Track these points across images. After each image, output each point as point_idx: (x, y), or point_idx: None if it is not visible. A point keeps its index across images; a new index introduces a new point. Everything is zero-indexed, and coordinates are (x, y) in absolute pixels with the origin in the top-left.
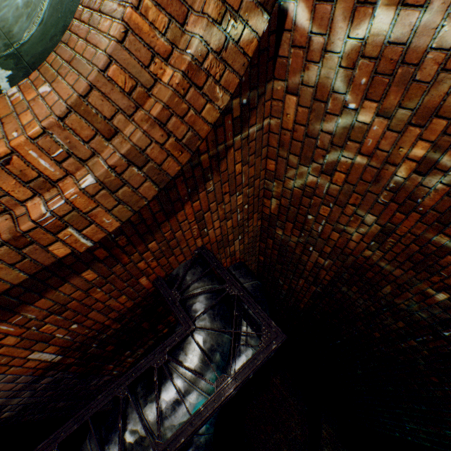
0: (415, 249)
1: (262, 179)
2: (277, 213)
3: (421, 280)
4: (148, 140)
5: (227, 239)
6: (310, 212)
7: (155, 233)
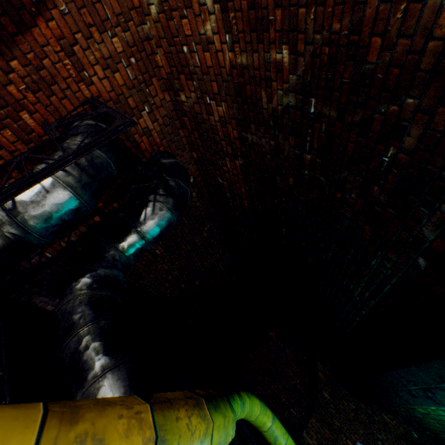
0: (246, 7)
1: (138, 25)
2: (170, 69)
3: (269, 50)
4: None
5: (127, 104)
6: (182, 41)
7: (12, 49)
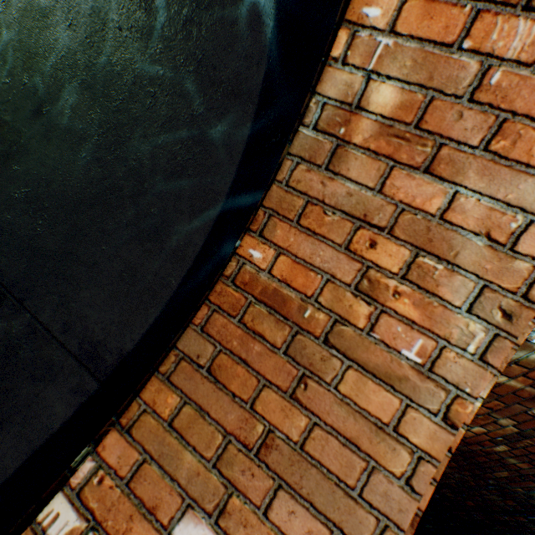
0: None
1: None
2: None
3: None
4: None
5: None
6: None
7: None
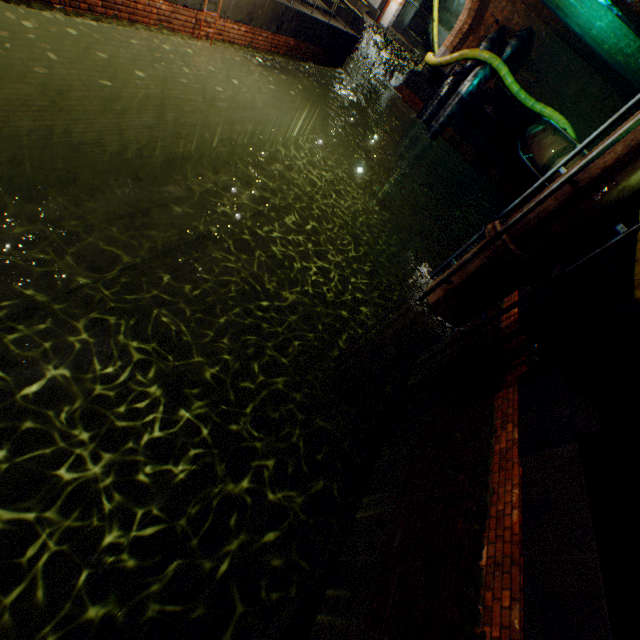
0: None
1: None
2: None
3: None
4: (471, 7)
5: (508, 20)
6: None
7: (481, 25)
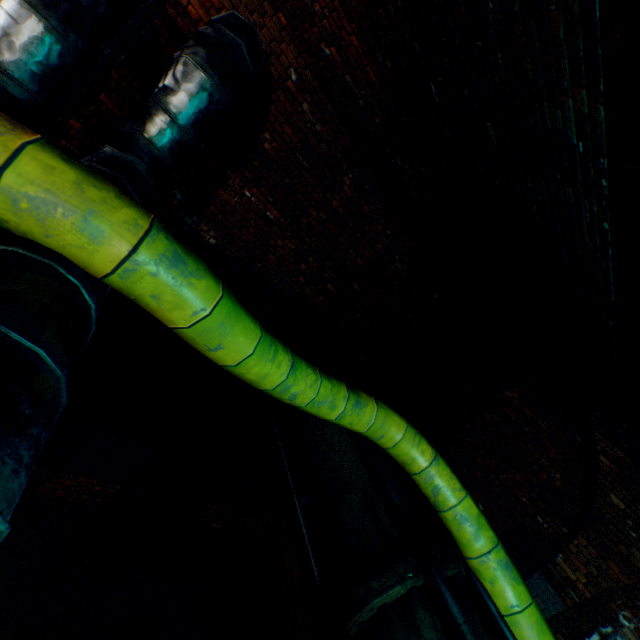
0: None
1: None
2: None
3: None
4: None
5: None
6: None
7: None
